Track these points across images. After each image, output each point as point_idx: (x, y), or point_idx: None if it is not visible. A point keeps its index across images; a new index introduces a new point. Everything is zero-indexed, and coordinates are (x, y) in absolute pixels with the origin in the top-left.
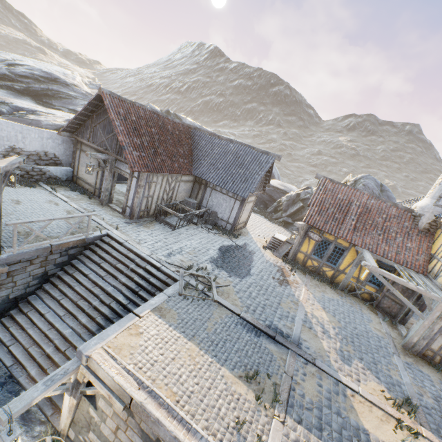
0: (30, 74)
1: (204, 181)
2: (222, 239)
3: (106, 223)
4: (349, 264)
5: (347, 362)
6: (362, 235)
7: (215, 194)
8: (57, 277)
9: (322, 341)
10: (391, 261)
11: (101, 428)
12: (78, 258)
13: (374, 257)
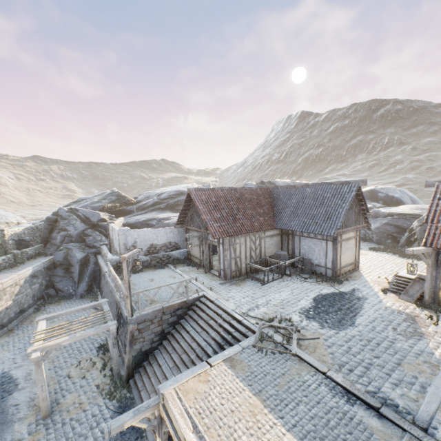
0: (168, 196)
1: (290, 231)
2: (319, 288)
3: (205, 286)
4: None
5: None
6: None
7: (304, 240)
8: (171, 334)
9: None
10: None
11: None
12: (184, 318)
13: None
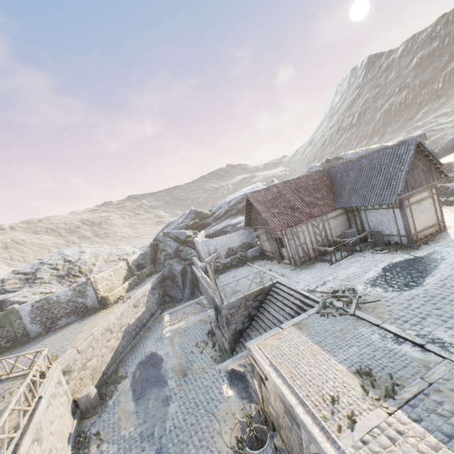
0: (236, 202)
1: (354, 207)
2: (391, 257)
3: (278, 274)
4: None
5: None
6: None
7: (370, 213)
8: (257, 316)
9: None
10: None
11: (271, 401)
12: (264, 302)
13: None
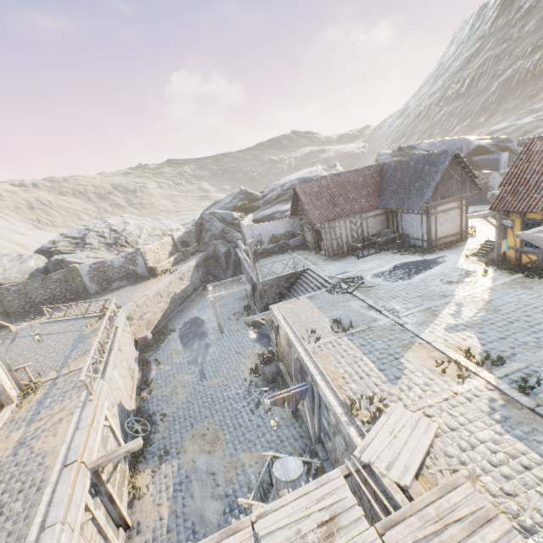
0: (290, 186)
1: (393, 209)
2: (407, 258)
3: (311, 263)
4: None
5: (451, 331)
6: None
7: (405, 217)
8: (287, 295)
9: (438, 318)
10: None
11: (281, 343)
12: (295, 284)
13: None
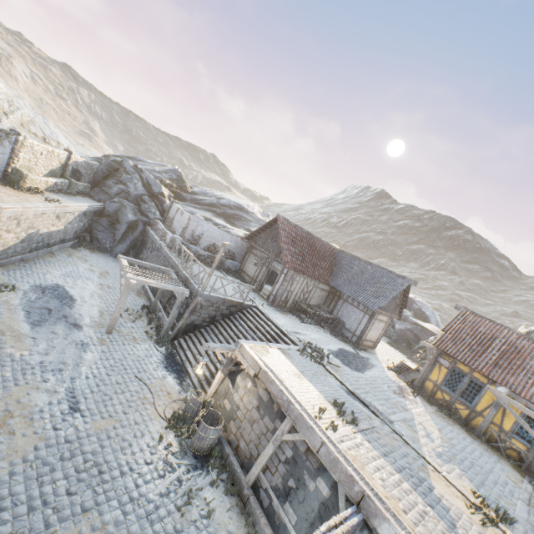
0: (227, 204)
1: (338, 293)
2: (344, 345)
3: (255, 301)
4: (487, 405)
5: (442, 460)
6: (505, 373)
7: (346, 306)
8: (218, 323)
9: (420, 437)
10: None
11: (233, 396)
12: (233, 315)
13: (519, 401)
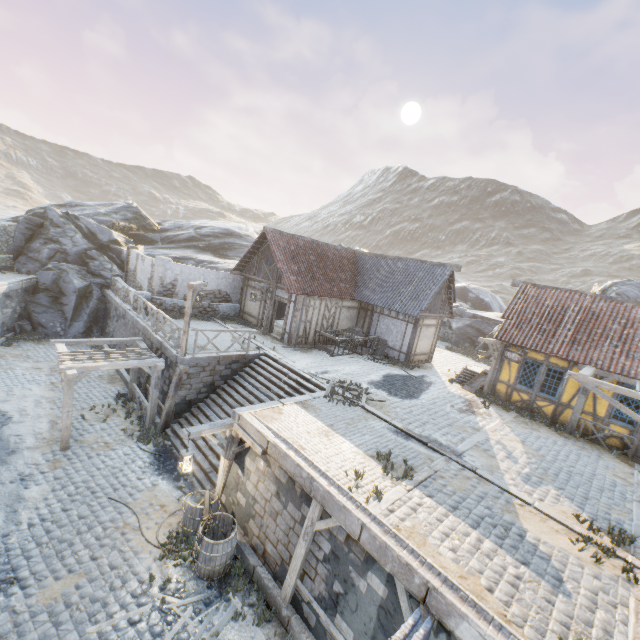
0: (211, 233)
1: (370, 306)
2: (390, 369)
3: (265, 346)
4: (574, 393)
5: (531, 484)
6: (586, 348)
7: (384, 319)
8: (221, 389)
9: (500, 462)
10: (636, 380)
11: (246, 485)
12: (239, 374)
13: (609, 378)
